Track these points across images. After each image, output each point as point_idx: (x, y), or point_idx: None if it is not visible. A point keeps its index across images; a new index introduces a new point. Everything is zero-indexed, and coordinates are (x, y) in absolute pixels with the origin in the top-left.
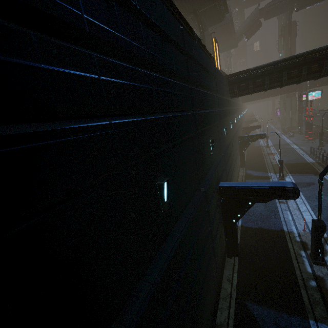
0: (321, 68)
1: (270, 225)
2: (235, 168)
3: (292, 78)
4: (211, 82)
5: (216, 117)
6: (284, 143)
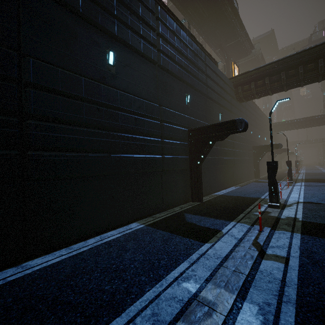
0: (317, 66)
1: (250, 195)
2: (237, 162)
3: (291, 77)
4: (196, 60)
5: (198, 85)
6: (319, 172)
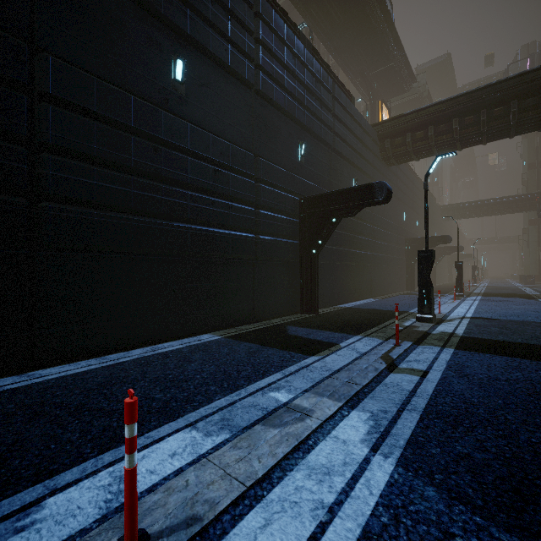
0: (508, 111)
1: (393, 309)
2: (378, 261)
3: (468, 128)
4: (318, 88)
5: (320, 130)
6: (509, 286)
